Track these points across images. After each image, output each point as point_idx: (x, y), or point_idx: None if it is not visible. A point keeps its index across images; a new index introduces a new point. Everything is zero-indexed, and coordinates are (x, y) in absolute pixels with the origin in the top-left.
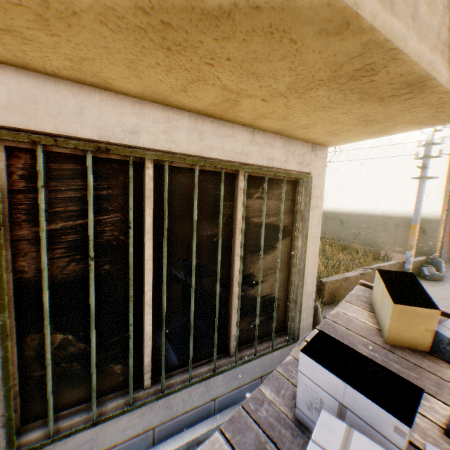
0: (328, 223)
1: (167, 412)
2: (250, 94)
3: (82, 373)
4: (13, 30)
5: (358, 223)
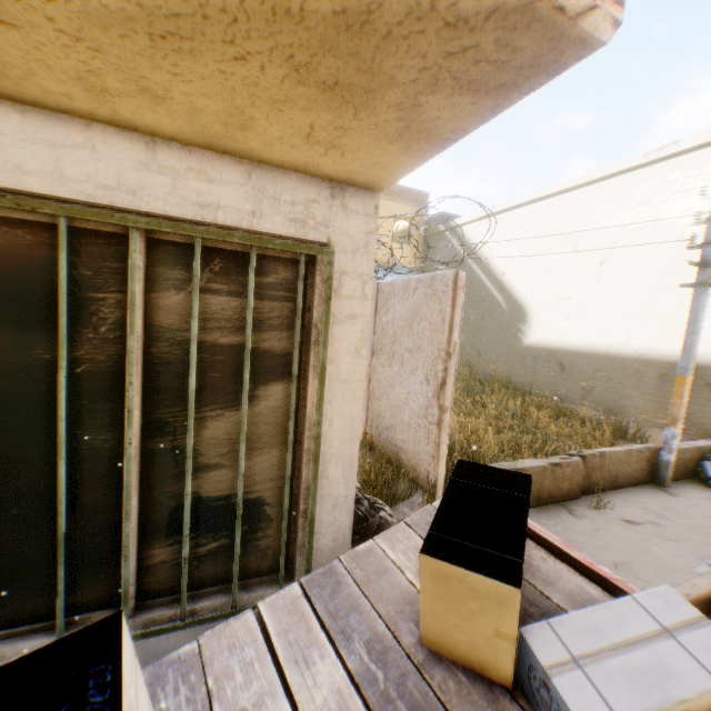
0: (538, 367)
1: None
2: None
3: None
4: None
5: (590, 371)
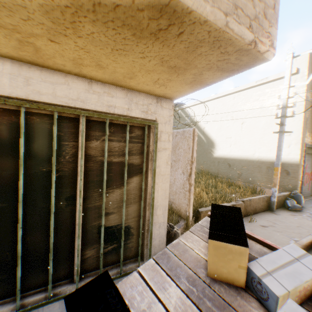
0: (220, 165)
1: None
2: (30, 32)
3: None
4: None
5: (241, 166)
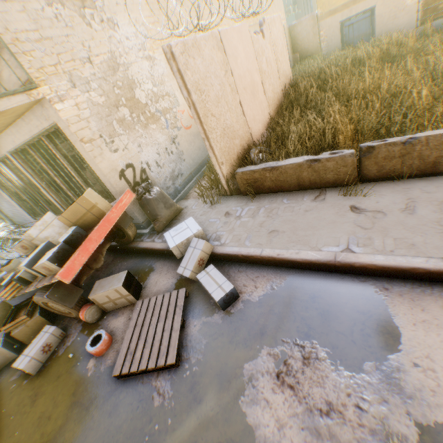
0: None
1: None
2: None
3: None
4: None
5: None
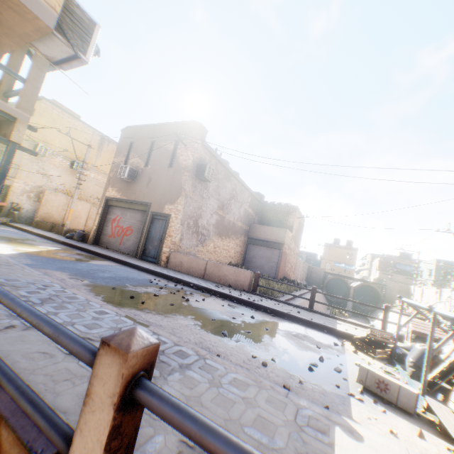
0: None
1: None
2: None
3: None
4: None
5: None
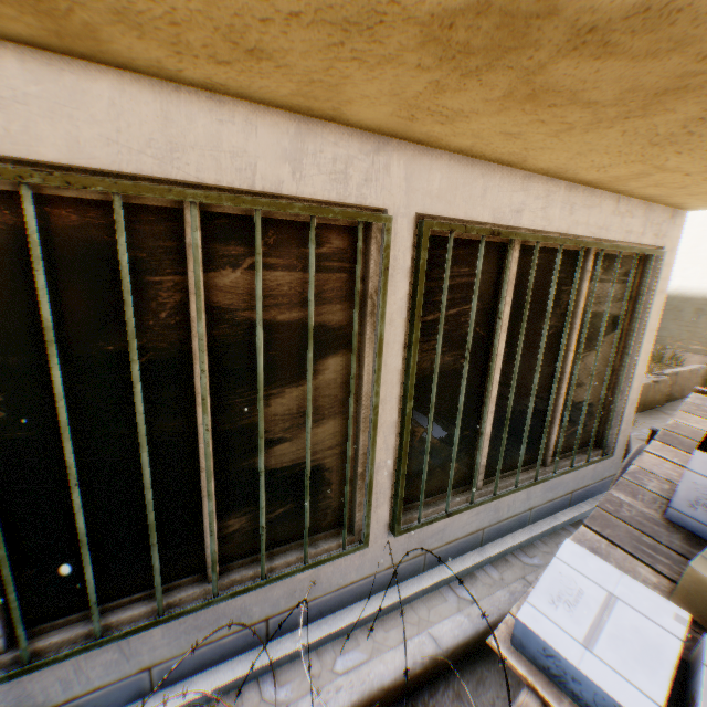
0: None
1: (495, 515)
2: (678, 170)
3: (431, 469)
4: (518, 134)
5: None
